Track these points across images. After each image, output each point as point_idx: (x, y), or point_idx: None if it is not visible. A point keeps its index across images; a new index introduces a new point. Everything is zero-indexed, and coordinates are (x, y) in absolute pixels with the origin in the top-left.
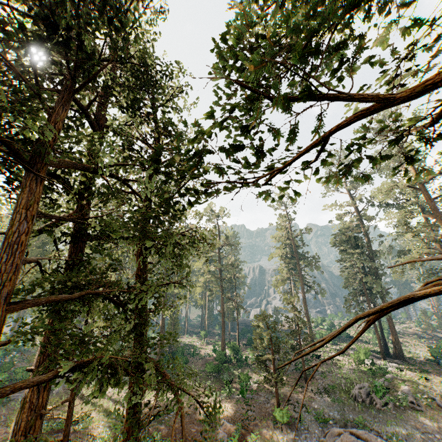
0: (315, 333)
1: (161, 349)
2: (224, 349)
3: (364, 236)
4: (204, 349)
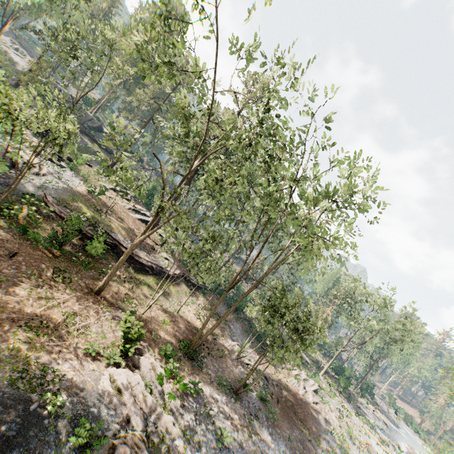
0: None
1: None
2: None
3: None
4: None
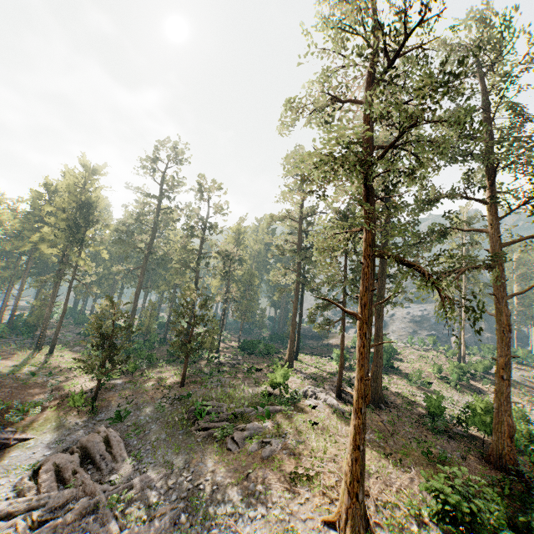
0: None
1: (128, 331)
2: None
3: None
4: None
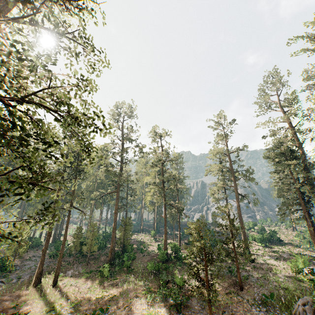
0: (248, 235)
1: (112, 247)
2: (165, 249)
3: (298, 148)
4: (152, 246)
